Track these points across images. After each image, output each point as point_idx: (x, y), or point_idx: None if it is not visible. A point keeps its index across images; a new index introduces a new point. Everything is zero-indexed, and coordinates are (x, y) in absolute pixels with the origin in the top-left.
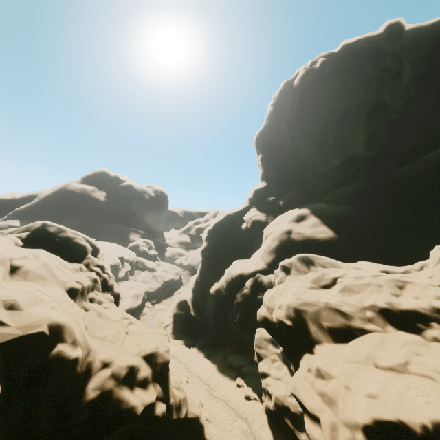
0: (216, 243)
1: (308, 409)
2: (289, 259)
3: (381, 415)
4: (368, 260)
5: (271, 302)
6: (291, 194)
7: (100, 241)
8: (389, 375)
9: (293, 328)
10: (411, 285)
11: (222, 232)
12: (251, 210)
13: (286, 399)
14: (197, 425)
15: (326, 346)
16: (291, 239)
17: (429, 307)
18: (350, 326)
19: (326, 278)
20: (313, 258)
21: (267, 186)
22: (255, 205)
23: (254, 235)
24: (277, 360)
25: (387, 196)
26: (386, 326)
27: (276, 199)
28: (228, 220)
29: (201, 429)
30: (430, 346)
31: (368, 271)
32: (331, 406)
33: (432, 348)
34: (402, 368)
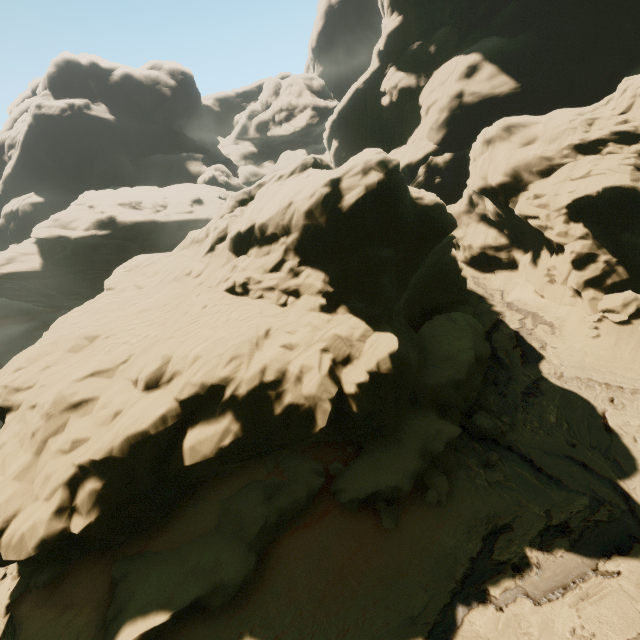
0: (349, 137)
1: (531, 215)
2: (488, 129)
3: (577, 196)
4: (550, 105)
5: (482, 171)
6: (445, 29)
7: (168, 187)
8: (579, 181)
9: (509, 181)
10: (598, 121)
11: (352, 120)
12: (389, 73)
13: (487, 240)
14: (455, 255)
15: (536, 183)
16: (463, 104)
17: (609, 133)
18: (552, 165)
19: (528, 136)
20: (513, 121)
21: (403, 22)
22: (391, 63)
23: (401, 111)
24: (472, 222)
25: (578, 4)
26: (577, 156)
27: (423, 43)
28: (358, 98)
29: (456, 257)
30: (604, 159)
31: (564, 118)
32: (545, 208)
33: (605, 159)
34: (587, 175)
